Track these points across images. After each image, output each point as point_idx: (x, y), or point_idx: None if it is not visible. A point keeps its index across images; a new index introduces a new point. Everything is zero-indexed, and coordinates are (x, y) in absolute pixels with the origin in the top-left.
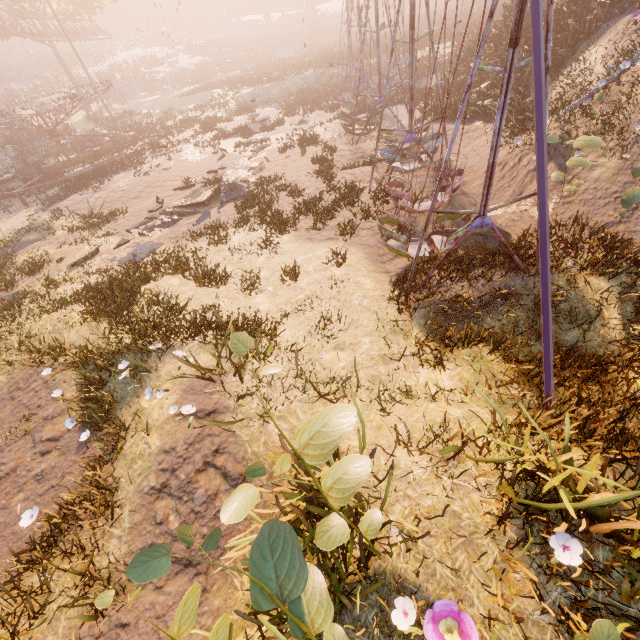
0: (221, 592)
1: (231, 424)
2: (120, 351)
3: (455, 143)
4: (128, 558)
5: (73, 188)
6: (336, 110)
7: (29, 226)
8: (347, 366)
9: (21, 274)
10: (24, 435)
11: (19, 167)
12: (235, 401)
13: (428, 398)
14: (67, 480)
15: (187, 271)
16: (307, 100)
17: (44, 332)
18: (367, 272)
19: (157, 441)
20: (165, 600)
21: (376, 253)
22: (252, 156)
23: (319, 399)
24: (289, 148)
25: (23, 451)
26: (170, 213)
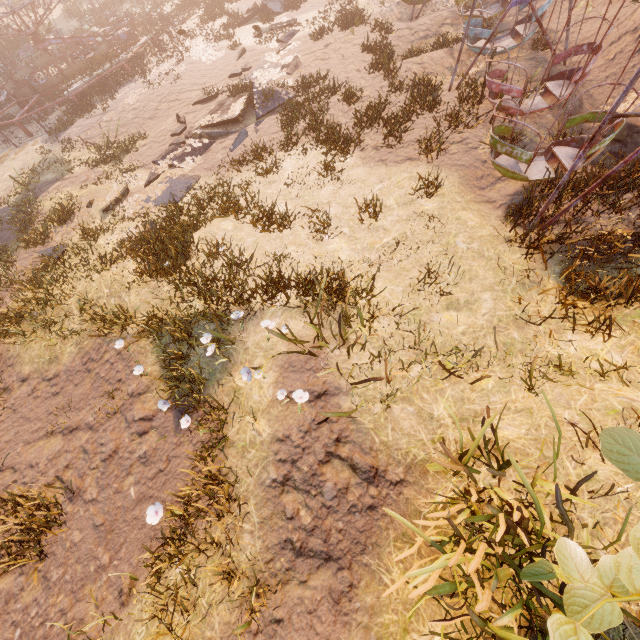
0: (371, 589)
1: (353, 412)
2: (193, 318)
3: (557, 3)
4: (265, 554)
5: (77, 110)
6: None
7: (42, 163)
8: (468, 331)
9: (52, 223)
10: (114, 413)
11: (9, 87)
12: (346, 380)
13: (590, 375)
14: (174, 464)
15: (239, 212)
16: None
17: (101, 296)
18: (466, 203)
19: (266, 428)
20: (312, 595)
21: (473, 176)
22: (280, 48)
23: (440, 373)
24: (327, 32)
25: (118, 431)
26: (199, 136)
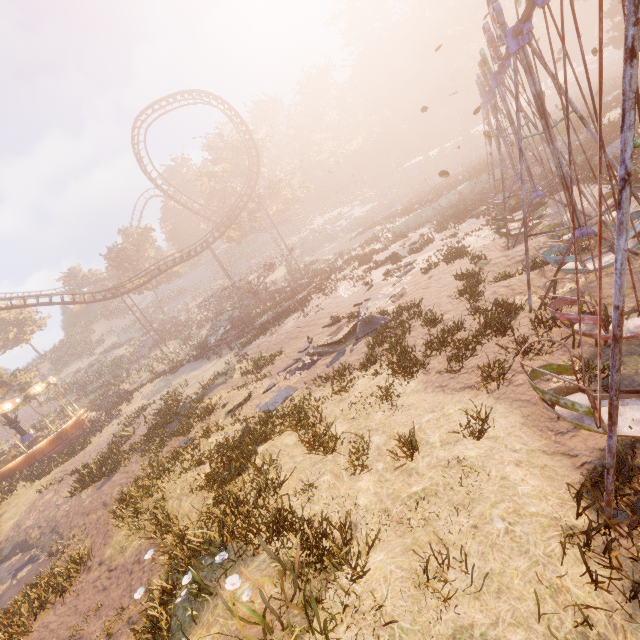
0: None
1: None
2: (204, 544)
3: None
4: None
5: (258, 333)
6: (491, 213)
7: (223, 370)
8: None
9: (198, 419)
10: (109, 638)
11: (235, 320)
12: None
13: None
14: None
15: (303, 428)
16: (459, 212)
17: (173, 496)
18: (526, 453)
19: None
20: None
21: (543, 415)
22: (396, 282)
23: None
24: (433, 267)
25: None
26: (311, 354)
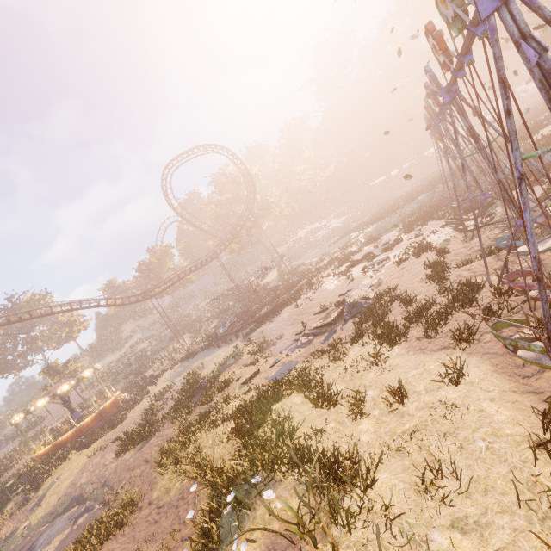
0: None
1: None
2: (239, 476)
3: None
4: None
5: (260, 323)
6: (449, 215)
7: (233, 353)
8: None
9: (217, 391)
10: None
11: (239, 314)
12: None
13: None
14: None
15: (307, 389)
16: (421, 217)
17: (206, 445)
18: (499, 392)
19: None
20: None
21: (510, 363)
22: (373, 275)
23: None
24: (404, 260)
25: None
26: (307, 334)
